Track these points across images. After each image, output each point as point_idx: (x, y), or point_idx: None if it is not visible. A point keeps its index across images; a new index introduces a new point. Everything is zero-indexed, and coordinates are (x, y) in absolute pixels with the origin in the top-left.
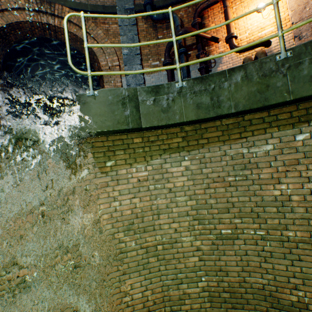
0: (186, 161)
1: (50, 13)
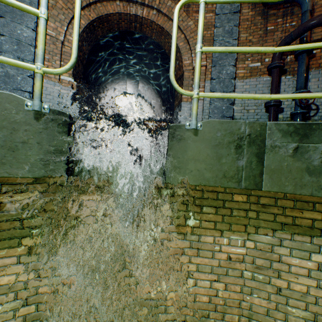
0: (321, 255)
1: (140, 3)
